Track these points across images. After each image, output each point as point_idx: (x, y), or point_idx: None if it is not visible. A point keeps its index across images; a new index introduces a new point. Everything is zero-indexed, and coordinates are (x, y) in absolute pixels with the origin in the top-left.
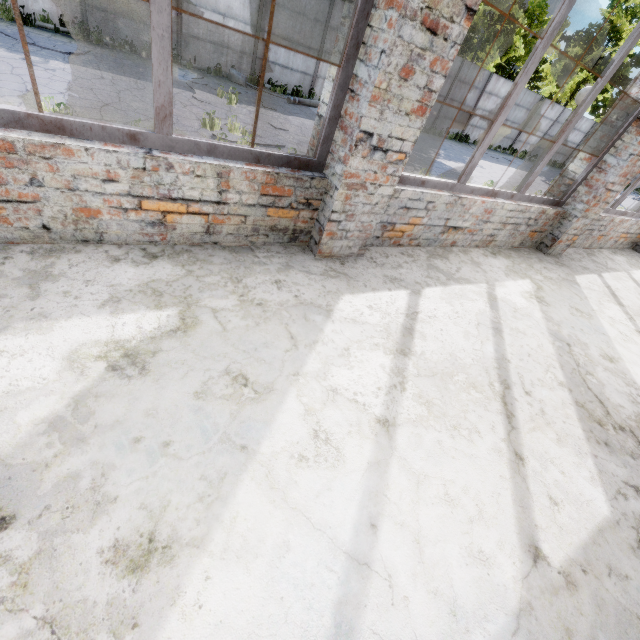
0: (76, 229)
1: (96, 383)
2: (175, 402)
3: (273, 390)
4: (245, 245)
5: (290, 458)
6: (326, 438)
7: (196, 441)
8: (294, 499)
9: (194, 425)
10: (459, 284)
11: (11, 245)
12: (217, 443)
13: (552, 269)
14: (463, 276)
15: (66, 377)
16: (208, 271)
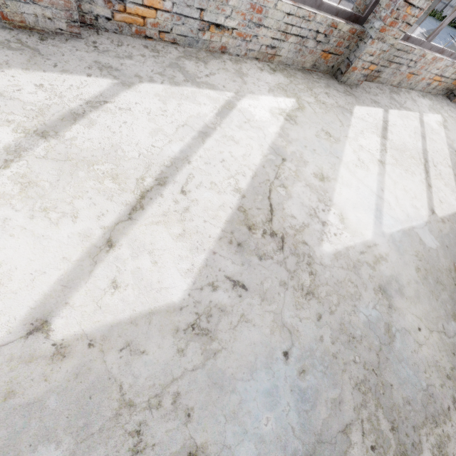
0: None
1: None
2: None
3: None
4: None
5: None
6: None
7: None
8: None
9: None
10: (196, 87)
11: None
12: None
13: (334, 96)
14: (210, 81)
15: None
16: None
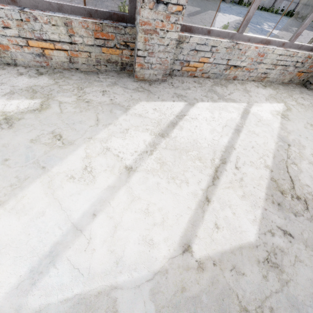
0: (1, 57)
1: None
2: (19, 142)
3: (73, 144)
4: (95, 71)
5: (65, 176)
6: (90, 170)
7: (21, 161)
8: (58, 194)
9: (23, 154)
10: (225, 102)
11: None
12: (31, 163)
13: (307, 98)
14: (232, 97)
15: None
16: (67, 83)
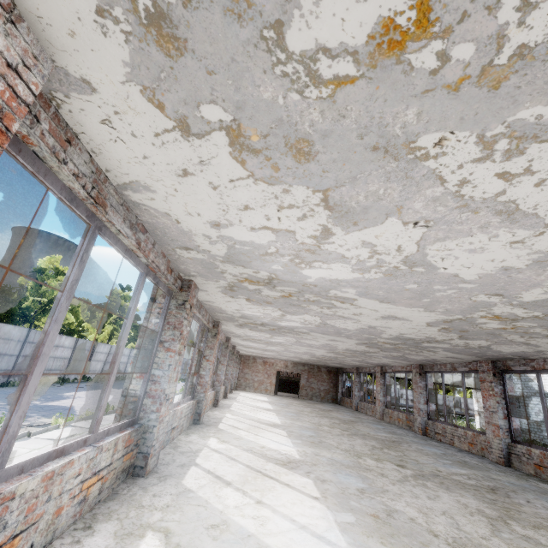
0: (45, 535)
1: None
2: (215, 546)
3: (226, 520)
4: (110, 493)
5: (260, 527)
6: (257, 516)
7: (239, 545)
8: (276, 531)
9: (231, 544)
10: (200, 452)
11: None
12: (243, 541)
13: (210, 429)
14: (196, 449)
15: None
16: (124, 512)
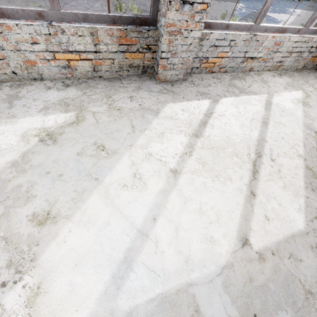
0: (28, 73)
1: (33, 147)
2: (67, 157)
3: (117, 153)
4: (117, 77)
5: (118, 185)
6: (139, 177)
7: (74, 175)
8: (116, 203)
9: (74, 167)
10: (247, 95)
11: (2, 83)
12: (84, 176)
13: None
14: (252, 90)
15: (20, 144)
16: (94, 92)
